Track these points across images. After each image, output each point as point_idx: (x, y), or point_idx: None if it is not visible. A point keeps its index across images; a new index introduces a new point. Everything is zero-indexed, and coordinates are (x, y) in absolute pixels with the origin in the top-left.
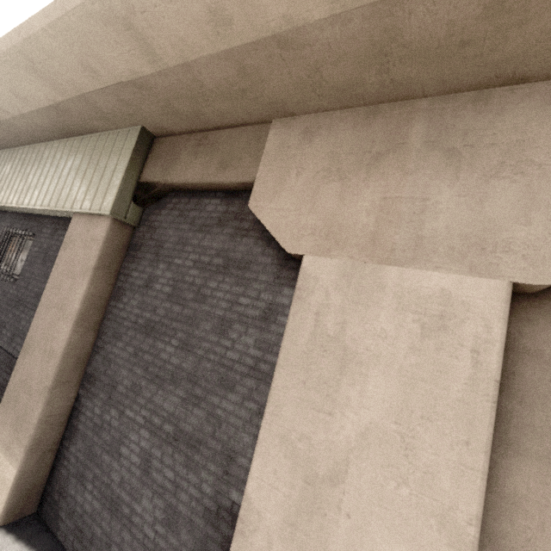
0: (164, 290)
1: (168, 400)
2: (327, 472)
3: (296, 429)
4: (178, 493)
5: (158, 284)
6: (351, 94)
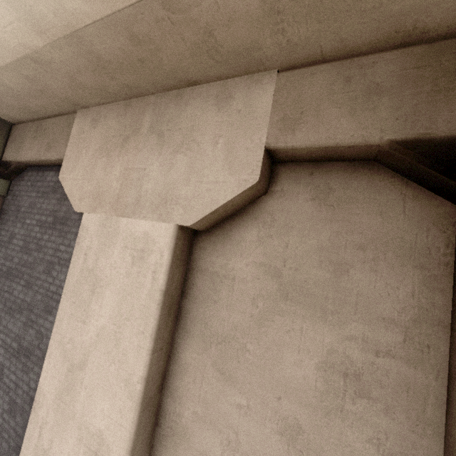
0: (18, 244)
1: (16, 325)
2: (79, 361)
3: (67, 335)
4: (17, 390)
5: (16, 239)
6: (108, 92)
